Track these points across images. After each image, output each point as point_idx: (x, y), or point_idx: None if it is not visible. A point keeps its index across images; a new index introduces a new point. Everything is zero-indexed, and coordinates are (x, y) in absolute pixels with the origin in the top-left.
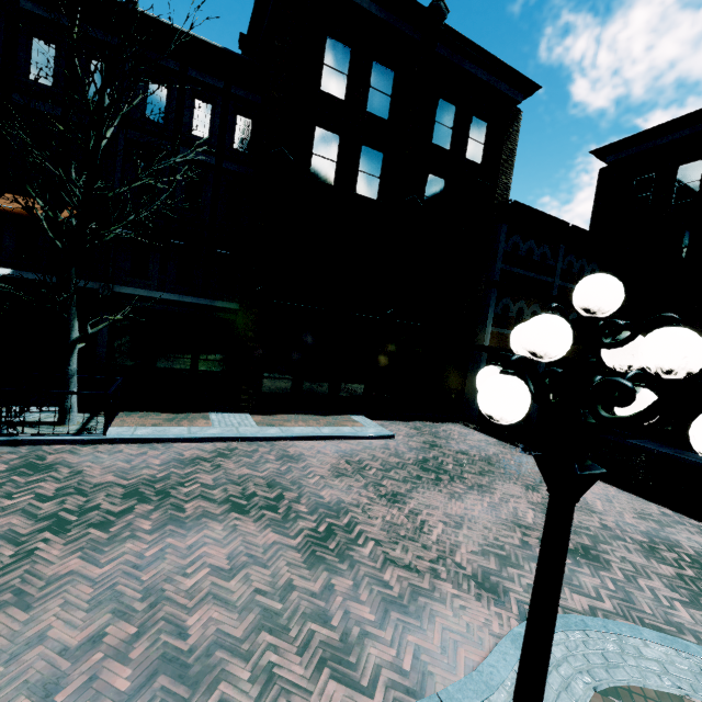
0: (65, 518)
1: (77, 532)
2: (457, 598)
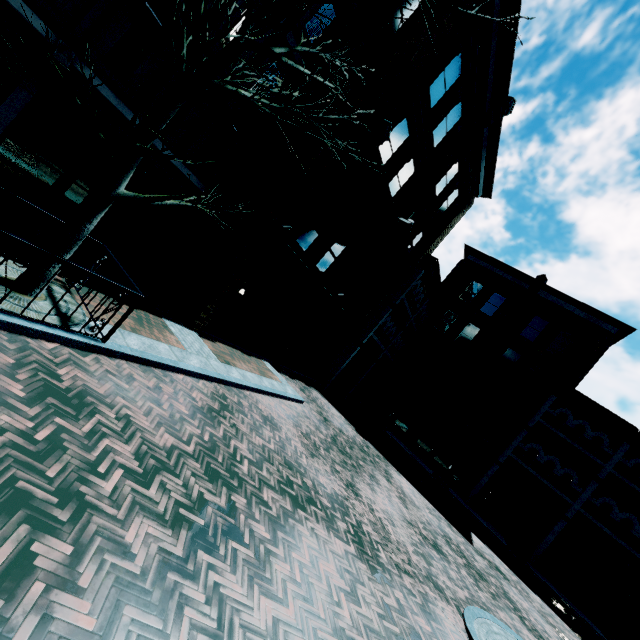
0: (192, 521)
1: (224, 548)
2: (436, 600)
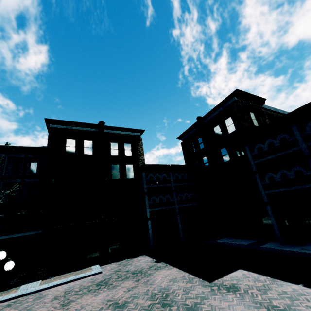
0: None
1: None
2: None
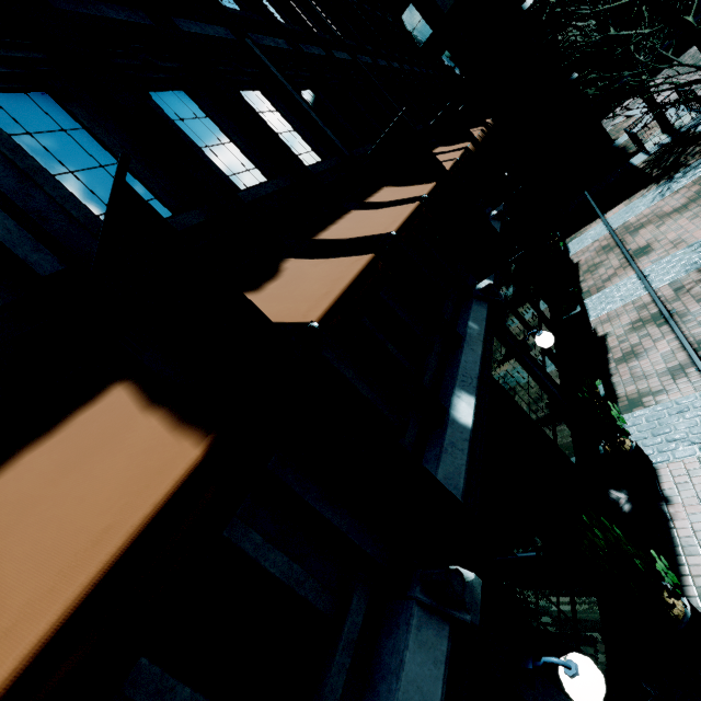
0: None
1: None
2: None
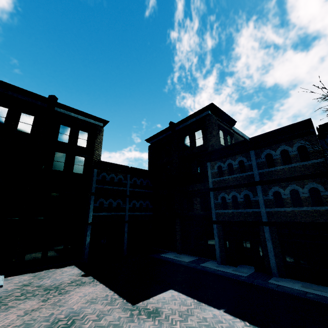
0: None
1: None
2: None
